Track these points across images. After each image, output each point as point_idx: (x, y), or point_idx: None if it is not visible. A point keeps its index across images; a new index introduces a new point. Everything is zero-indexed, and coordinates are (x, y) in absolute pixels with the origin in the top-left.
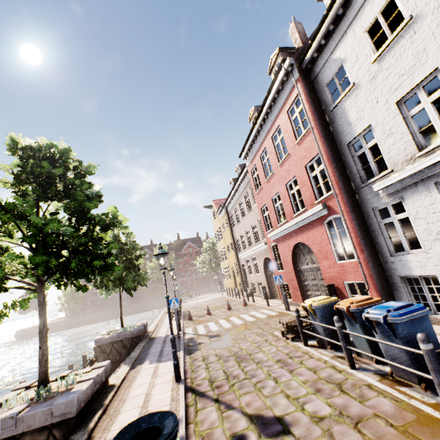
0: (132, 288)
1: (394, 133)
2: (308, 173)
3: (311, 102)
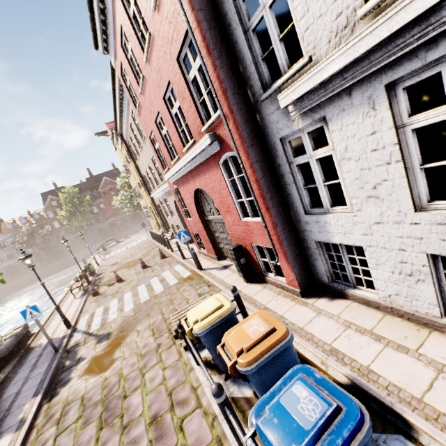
0: None
1: None
2: (184, 74)
3: None
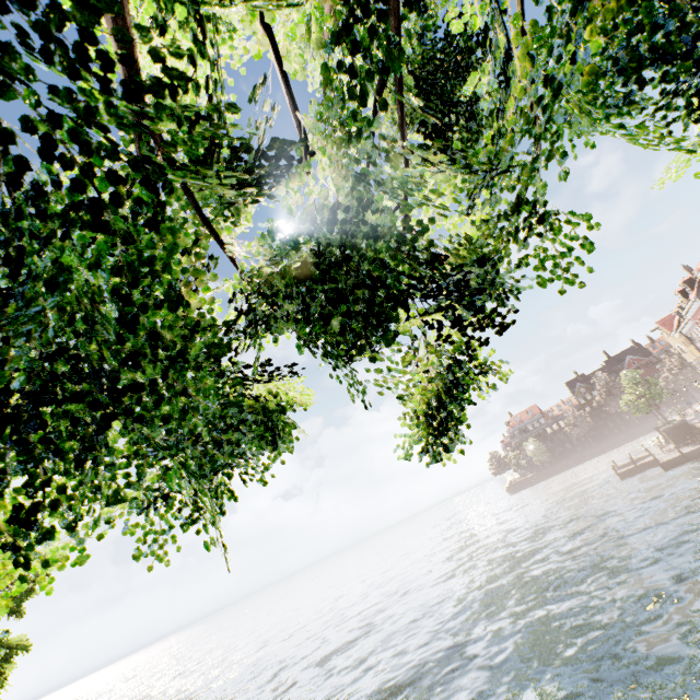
0: (655, 406)
1: None
2: None
3: None
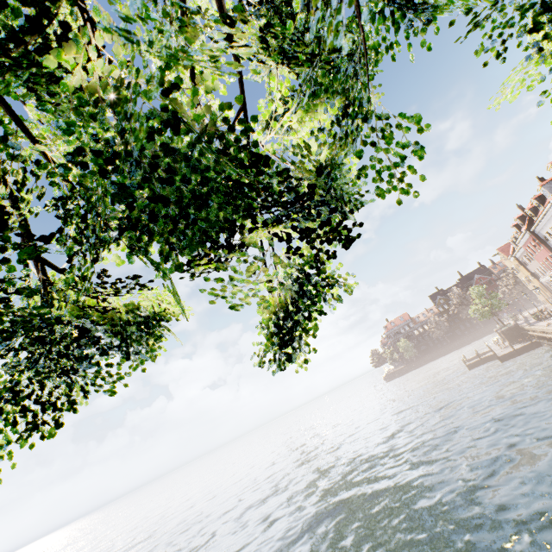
0: (495, 313)
1: None
2: (551, 257)
3: (539, 241)
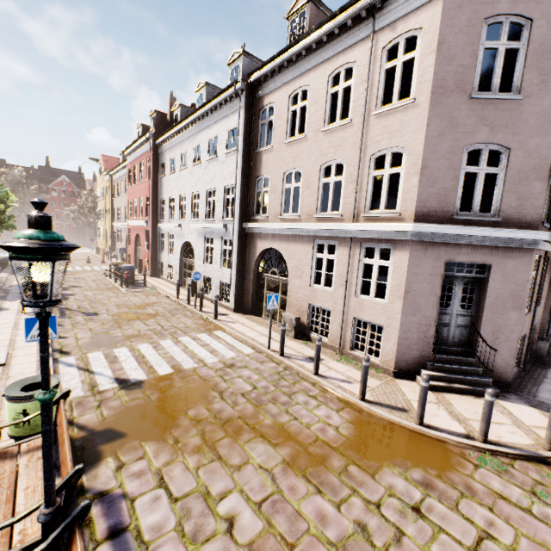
0: None
1: (167, 208)
2: (147, 201)
3: (153, 167)
